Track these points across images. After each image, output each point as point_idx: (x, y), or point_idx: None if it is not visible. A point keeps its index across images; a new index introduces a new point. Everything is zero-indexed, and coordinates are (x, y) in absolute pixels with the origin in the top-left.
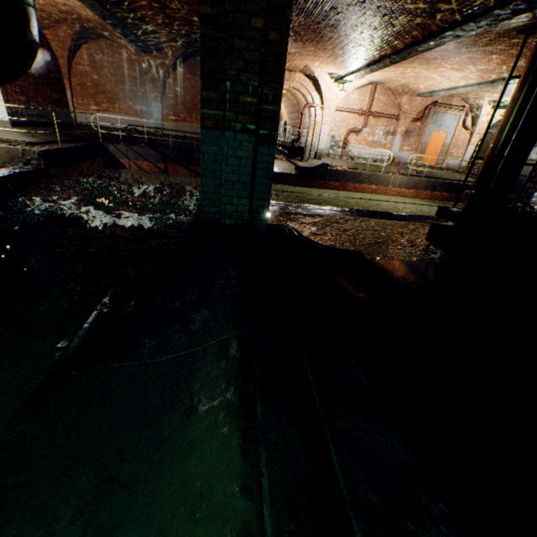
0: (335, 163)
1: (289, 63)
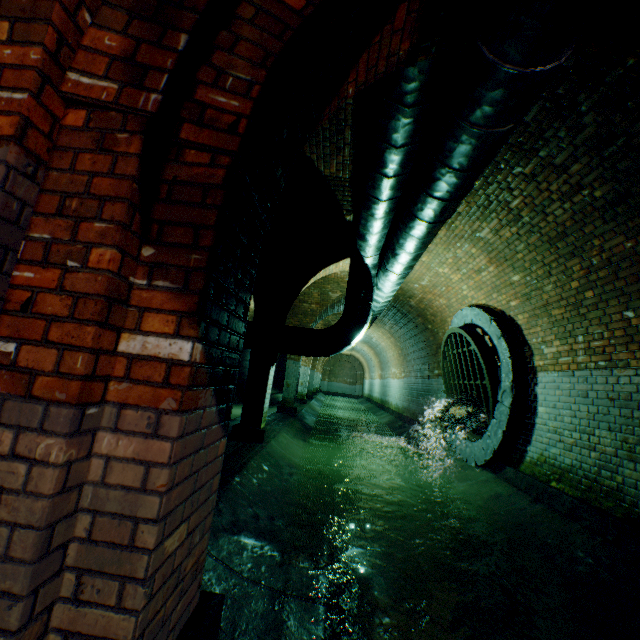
0: None
1: None
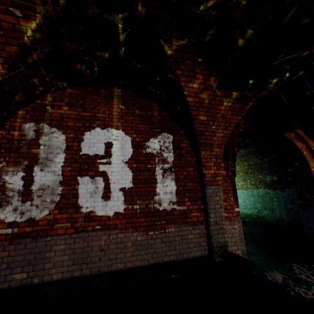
0: None
1: None
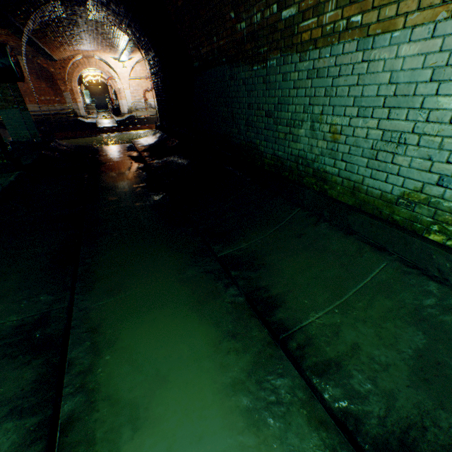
0: (143, 114)
1: (81, 54)
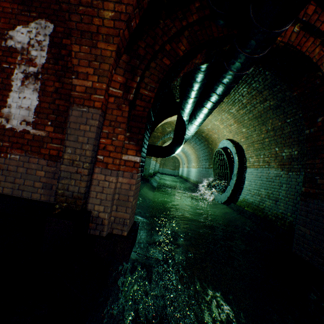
0: None
1: None
